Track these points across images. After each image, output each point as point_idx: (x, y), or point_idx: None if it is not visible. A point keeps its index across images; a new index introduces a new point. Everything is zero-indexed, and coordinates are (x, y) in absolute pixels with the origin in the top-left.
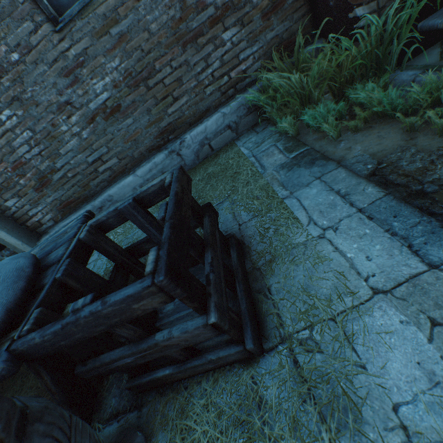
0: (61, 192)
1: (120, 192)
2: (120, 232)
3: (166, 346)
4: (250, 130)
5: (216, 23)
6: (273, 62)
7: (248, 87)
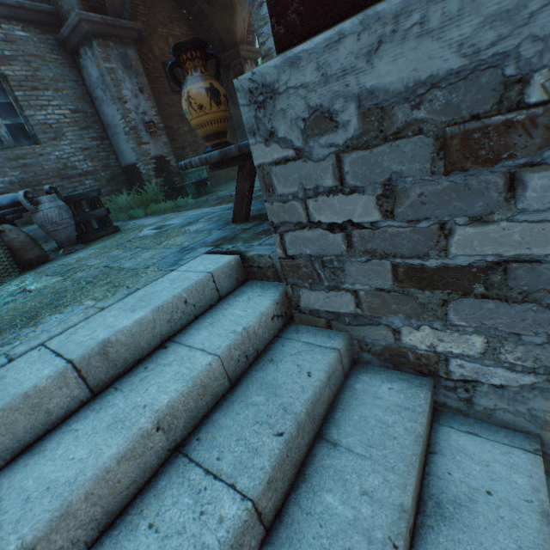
0: None
1: None
2: None
3: (93, 215)
4: None
5: (83, 176)
6: (113, 198)
7: None
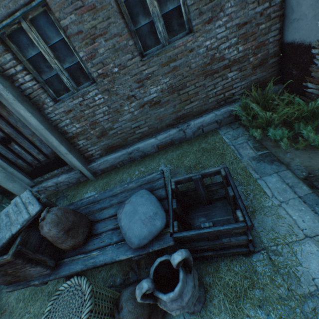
0: (110, 141)
1: (145, 146)
2: (143, 170)
3: (225, 244)
4: (227, 125)
5: (226, 68)
6: (251, 93)
7: (233, 102)
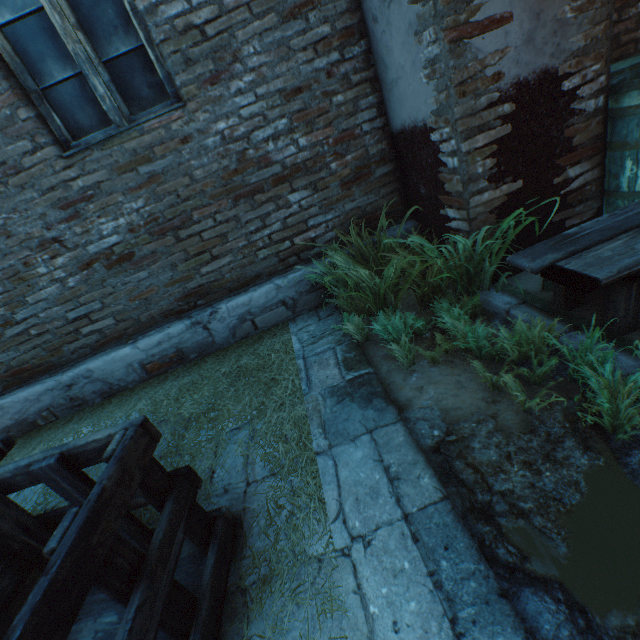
0: (12, 354)
1: (107, 366)
2: (85, 433)
3: None
4: (312, 310)
5: (282, 182)
6: (349, 237)
7: (317, 258)
